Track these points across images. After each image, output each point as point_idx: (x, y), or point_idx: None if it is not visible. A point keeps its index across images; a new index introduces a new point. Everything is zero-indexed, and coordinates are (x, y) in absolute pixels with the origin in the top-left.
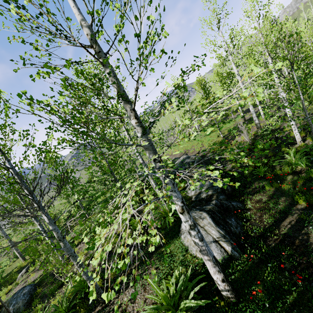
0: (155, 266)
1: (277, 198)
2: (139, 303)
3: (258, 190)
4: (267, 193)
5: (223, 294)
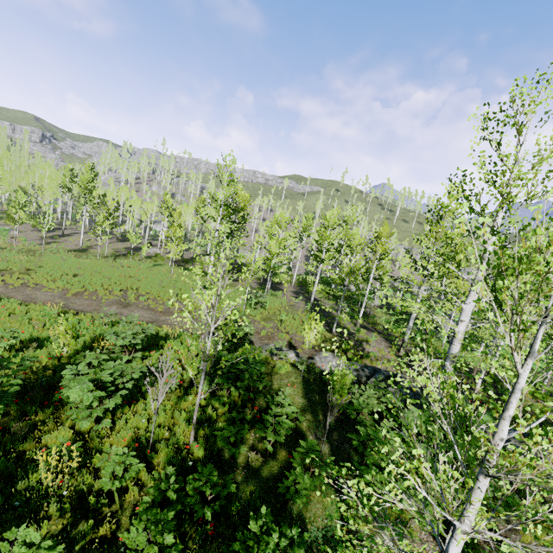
0: None
1: None
2: None
3: None
4: None
5: None
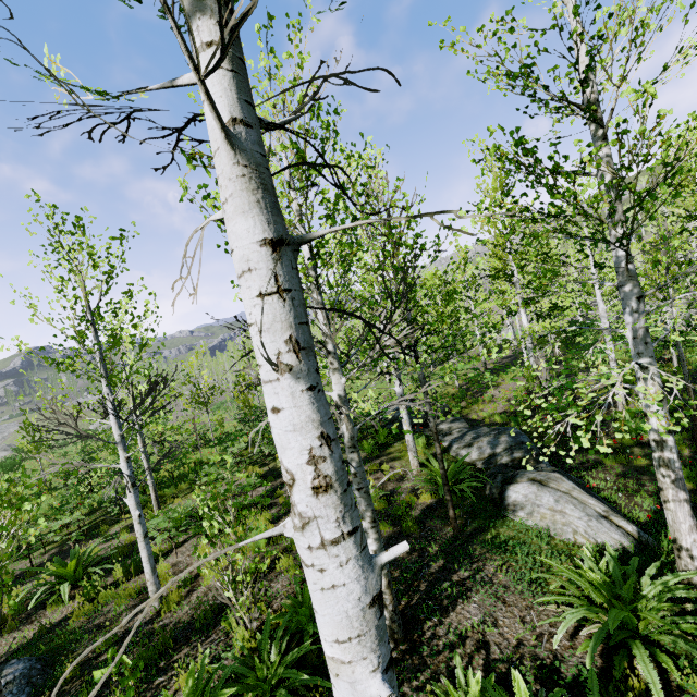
0: (494, 563)
1: (634, 477)
2: (511, 626)
3: (591, 466)
4: (612, 470)
5: (696, 580)
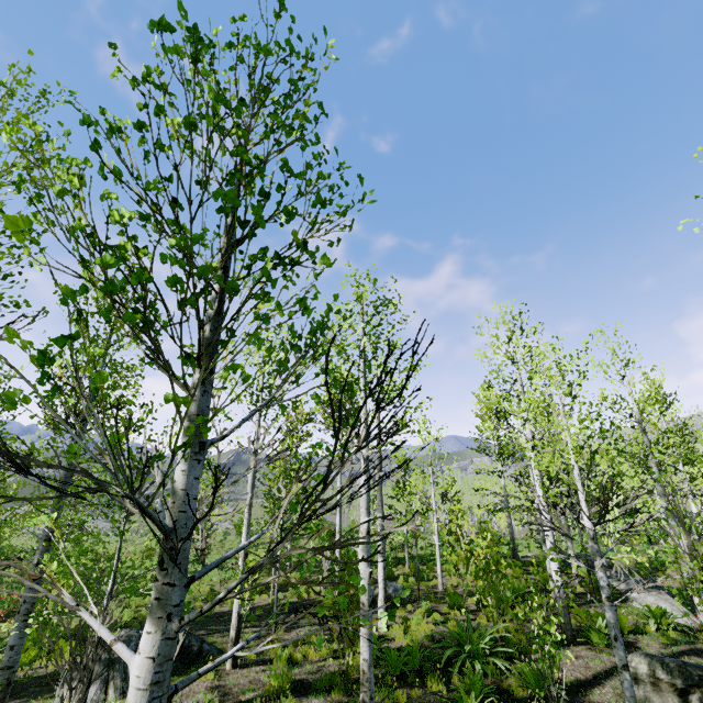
0: None
1: None
2: None
3: None
4: None
5: None
